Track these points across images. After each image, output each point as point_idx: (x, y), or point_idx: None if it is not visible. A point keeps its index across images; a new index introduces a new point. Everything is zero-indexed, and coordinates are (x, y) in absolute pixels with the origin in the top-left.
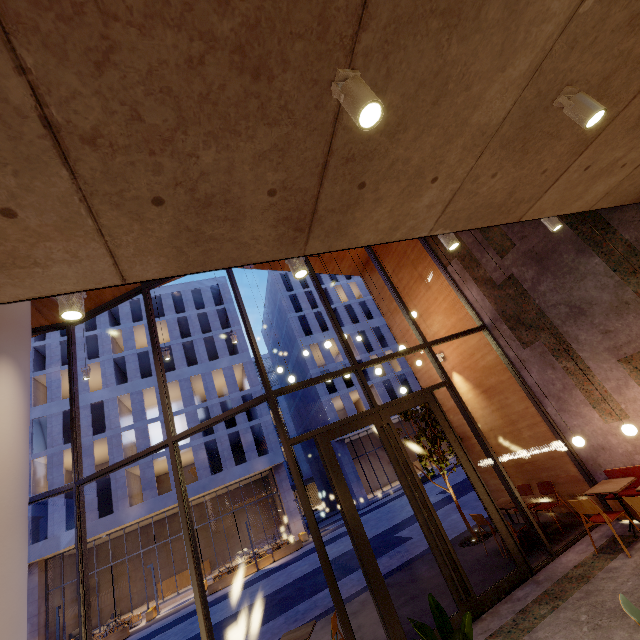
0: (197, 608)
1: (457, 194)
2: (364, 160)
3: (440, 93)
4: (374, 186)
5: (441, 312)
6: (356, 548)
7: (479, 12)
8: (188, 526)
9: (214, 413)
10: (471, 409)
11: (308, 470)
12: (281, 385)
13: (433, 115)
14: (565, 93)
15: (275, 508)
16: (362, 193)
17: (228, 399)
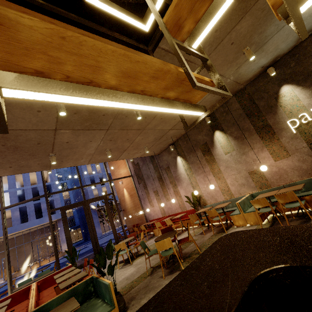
0: (6, 262)
1: (91, 159)
2: (61, 159)
3: (75, 152)
4: (66, 161)
5: (123, 167)
6: (66, 242)
7: (77, 147)
8: (6, 238)
9: (27, 193)
10: (127, 201)
11: (79, 222)
12: (70, 180)
13: (75, 154)
14: (106, 150)
15: (56, 239)
16: (63, 162)
17: (37, 186)
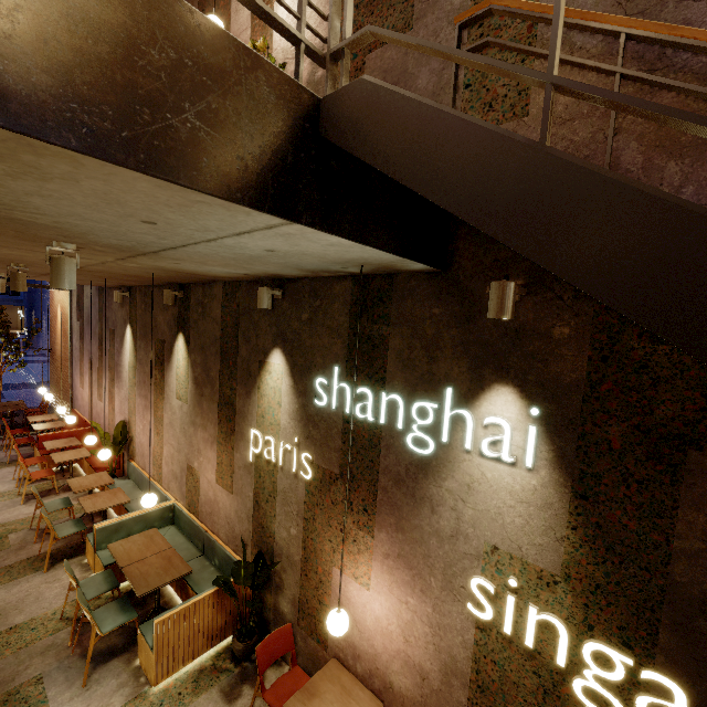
0: None
1: None
2: None
3: None
4: None
5: None
6: None
7: None
8: None
9: None
10: (59, 336)
11: None
12: None
13: None
14: None
15: None
16: None
17: None
